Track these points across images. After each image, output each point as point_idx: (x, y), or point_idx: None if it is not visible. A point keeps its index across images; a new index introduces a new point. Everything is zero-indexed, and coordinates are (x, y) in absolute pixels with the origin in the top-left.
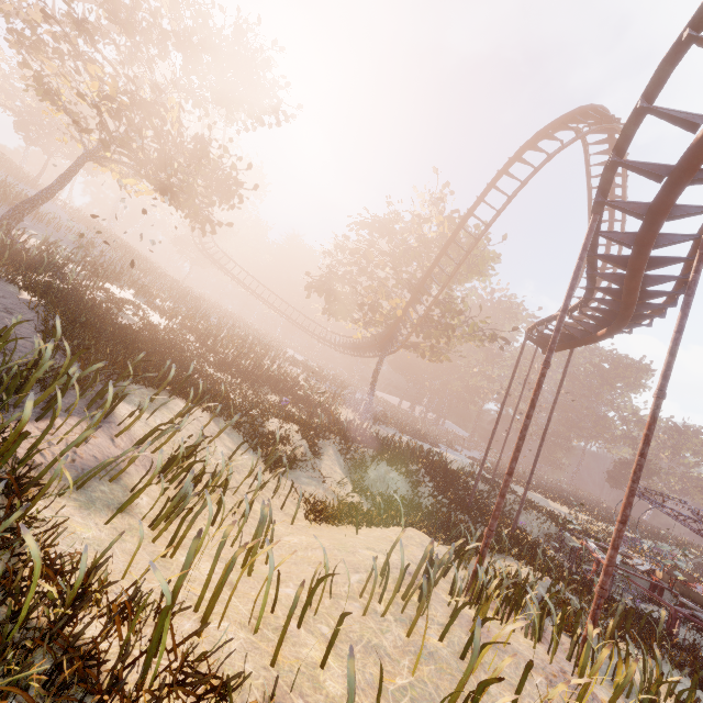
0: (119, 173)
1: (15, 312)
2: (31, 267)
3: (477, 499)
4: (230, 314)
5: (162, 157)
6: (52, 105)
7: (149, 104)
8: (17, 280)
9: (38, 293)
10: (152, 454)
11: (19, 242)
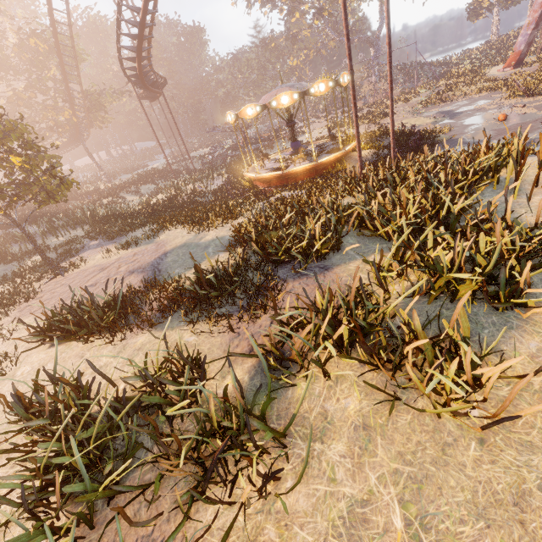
0: None
1: None
2: None
3: (175, 172)
4: None
5: None
6: None
7: None
8: None
9: None
10: None
11: None
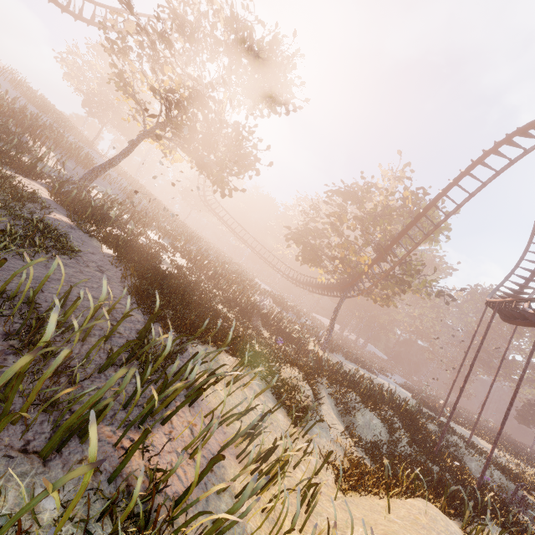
0: (163, 145)
1: (104, 269)
2: (102, 219)
3: (436, 444)
4: (217, 249)
5: (205, 138)
6: (123, 94)
7: (201, 97)
8: (98, 235)
9: (114, 247)
10: (225, 427)
11: (92, 197)
